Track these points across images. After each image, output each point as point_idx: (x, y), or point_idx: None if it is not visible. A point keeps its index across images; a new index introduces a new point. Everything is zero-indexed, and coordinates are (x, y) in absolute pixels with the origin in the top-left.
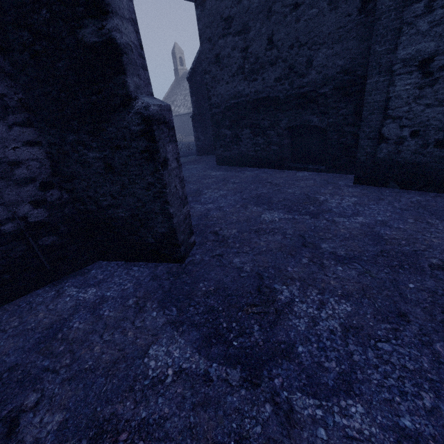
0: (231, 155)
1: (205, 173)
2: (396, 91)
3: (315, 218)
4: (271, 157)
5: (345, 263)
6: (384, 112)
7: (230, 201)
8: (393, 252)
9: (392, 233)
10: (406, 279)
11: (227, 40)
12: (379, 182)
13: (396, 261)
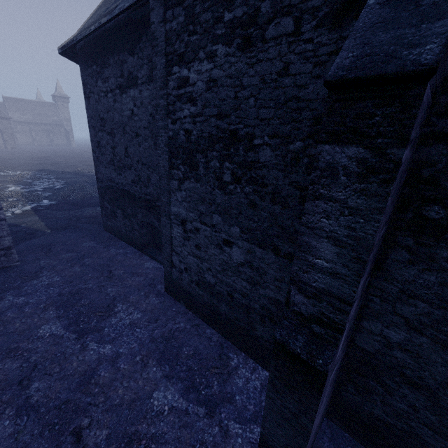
0: (112, 225)
1: (80, 240)
2: (174, 234)
3: (76, 340)
4: (135, 239)
5: (18, 416)
6: (171, 245)
7: (45, 296)
8: (73, 403)
9: (104, 375)
10: (36, 445)
11: (104, 135)
12: (176, 296)
13: (59, 418)
